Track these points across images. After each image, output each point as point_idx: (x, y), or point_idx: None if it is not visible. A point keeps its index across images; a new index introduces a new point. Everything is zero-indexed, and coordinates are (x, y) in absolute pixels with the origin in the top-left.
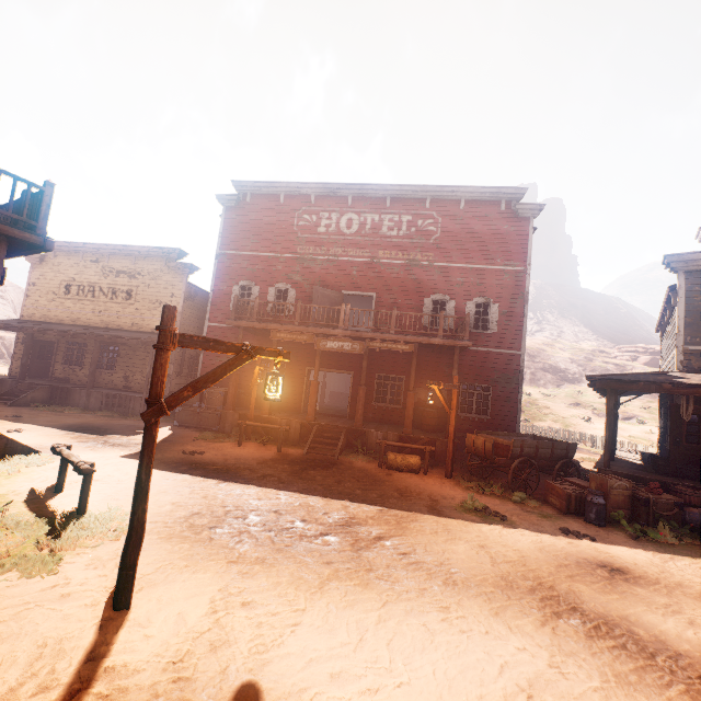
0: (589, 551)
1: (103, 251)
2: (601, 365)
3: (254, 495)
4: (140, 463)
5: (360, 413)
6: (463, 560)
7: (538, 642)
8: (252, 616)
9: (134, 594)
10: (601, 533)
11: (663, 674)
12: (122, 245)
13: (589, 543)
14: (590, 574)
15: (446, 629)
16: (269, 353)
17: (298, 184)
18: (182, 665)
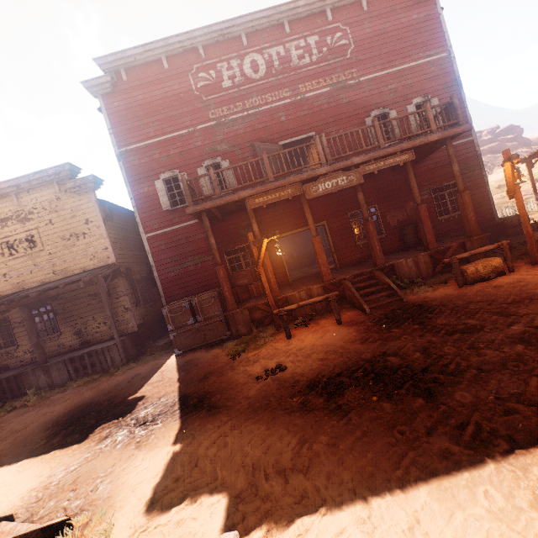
0: None
1: None
2: None
3: None
4: None
5: (379, 249)
6: None
7: None
8: None
9: None
10: None
11: None
12: None
13: None
14: None
15: None
16: None
17: (177, 37)
18: None
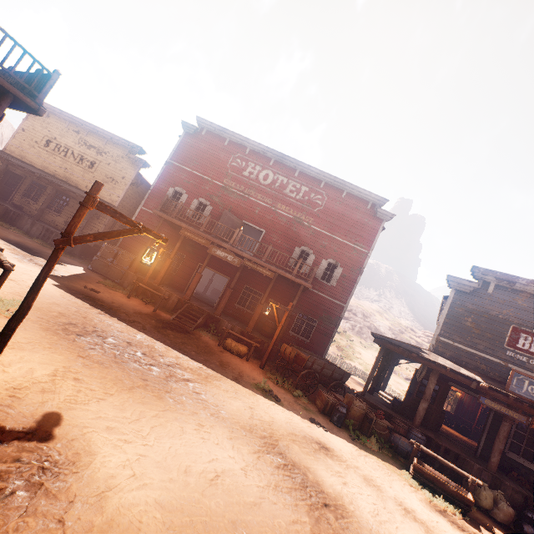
0: (318, 434)
1: (85, 127)
2: (408, 338)
3: (119, 329)
4: (43, 269)
5: (222, 306)
6: (233, 409)
7: (244, 458)
8: (77, 385)
9: (7, 348)
10: (334, 430)
11: (304, 495)
12: (100, 128)
13: (321, 431)
14: (307, 444)
15: (194, 433)
16: (154, 235)
17: (241, 137)
18: (19, 391)
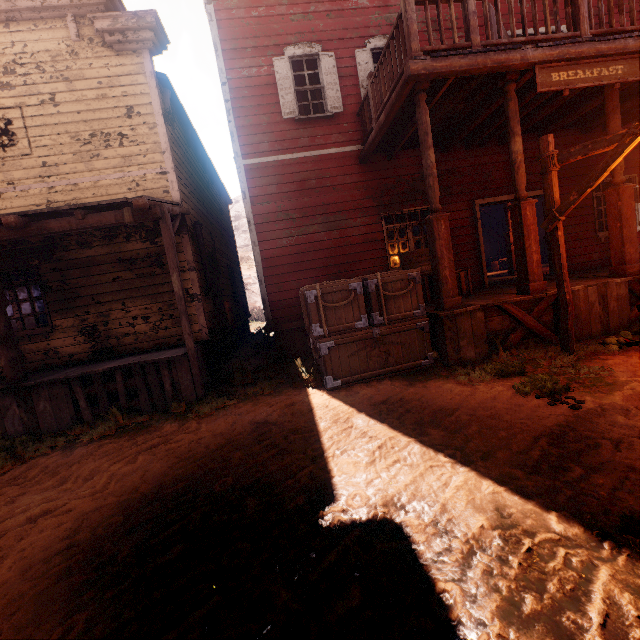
0: None
1: None
2: None
3: None
4: None
5: None
6: None
7: None
8: None
9: None
10: None
11: None
12: None
13: None
14: None
15: None
16: None
17: None
18: None
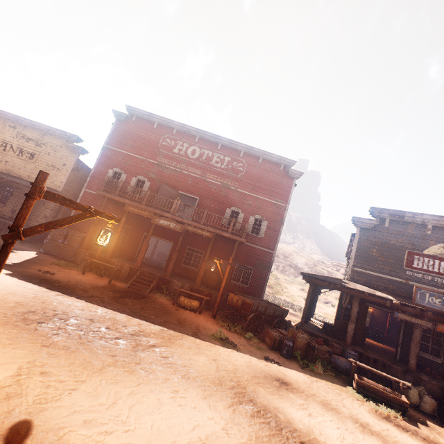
0: (275, 371)
1: (21, 122)
2: (321, 270)
3: (80, 307)
4: None
5: (171, 268)
6: (200, 366)
7: (222, 416)
8: (45, 380)
9: None
10: (286, 363)
11: (282, 439)
12: (36, 122)
13: (277, 367)
14: (269, 383)
15: (171, 402)
16: (106, 216)
17: (168, 120)
18: None
